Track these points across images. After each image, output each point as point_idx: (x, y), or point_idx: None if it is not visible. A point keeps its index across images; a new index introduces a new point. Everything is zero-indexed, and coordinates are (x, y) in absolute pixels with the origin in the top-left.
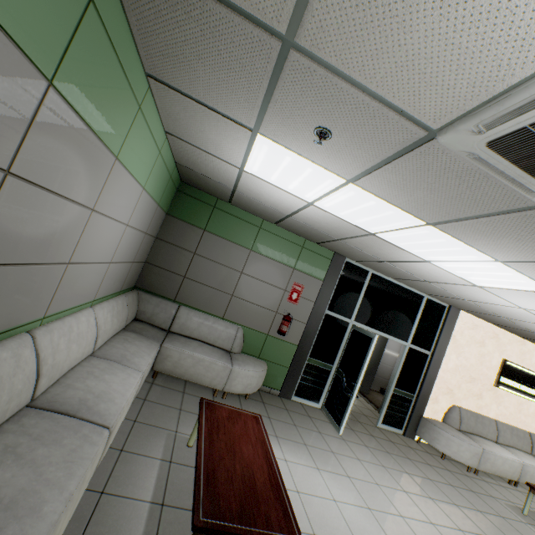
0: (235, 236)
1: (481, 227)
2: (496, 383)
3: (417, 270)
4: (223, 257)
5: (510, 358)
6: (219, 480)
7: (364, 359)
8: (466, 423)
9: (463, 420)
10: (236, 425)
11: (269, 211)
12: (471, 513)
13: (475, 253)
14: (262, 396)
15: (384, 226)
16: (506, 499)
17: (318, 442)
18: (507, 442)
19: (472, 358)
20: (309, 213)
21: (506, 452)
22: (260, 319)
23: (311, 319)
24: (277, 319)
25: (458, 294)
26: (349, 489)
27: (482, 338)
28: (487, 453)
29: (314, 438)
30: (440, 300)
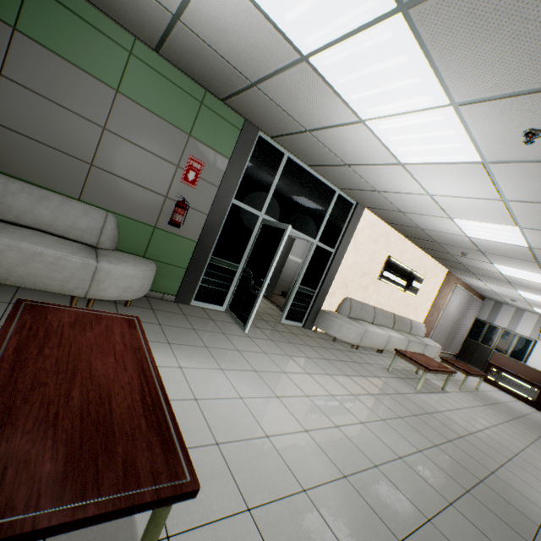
0: (84, 57)
1: (481, 4)
2: (380, 276)
3: (343, 144)
4: (66, 95)
5: (393, 255)
6: (18, 427)
7: (274, 254)
8: (354, 311)
9: (352, 309)
10: (88, 332)
11: (140, 3)
12: (358, 380)
13: (433, 89)
14: (152, 303)
15: (327, 29)
16: (377, 363)
17: (222, 343)
18: (379, 323)
19: (367, 255)
20: (210, 0)
21: (379, 330)
22: (142, 205)
23: (214, 209)
24: (169, 207)
25: (373, 183)
26: (256, 383)
27: (377, 237)
28: (368, 332)
29: (218, 340)
30: (351, 196)
